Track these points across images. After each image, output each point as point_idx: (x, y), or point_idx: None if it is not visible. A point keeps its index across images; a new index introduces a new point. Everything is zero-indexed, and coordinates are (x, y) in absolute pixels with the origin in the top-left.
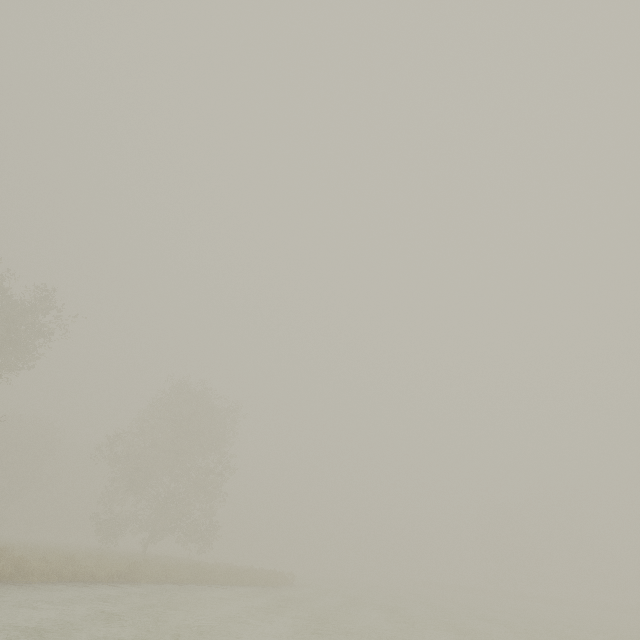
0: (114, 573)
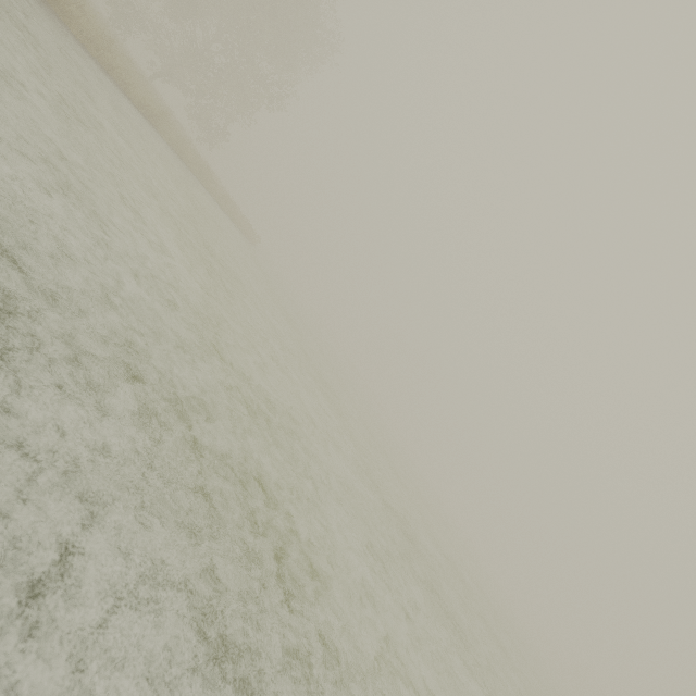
0: (146, 106)
